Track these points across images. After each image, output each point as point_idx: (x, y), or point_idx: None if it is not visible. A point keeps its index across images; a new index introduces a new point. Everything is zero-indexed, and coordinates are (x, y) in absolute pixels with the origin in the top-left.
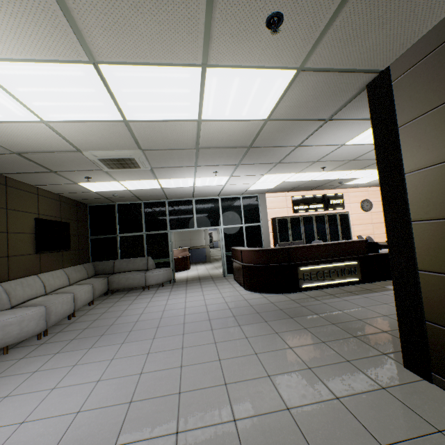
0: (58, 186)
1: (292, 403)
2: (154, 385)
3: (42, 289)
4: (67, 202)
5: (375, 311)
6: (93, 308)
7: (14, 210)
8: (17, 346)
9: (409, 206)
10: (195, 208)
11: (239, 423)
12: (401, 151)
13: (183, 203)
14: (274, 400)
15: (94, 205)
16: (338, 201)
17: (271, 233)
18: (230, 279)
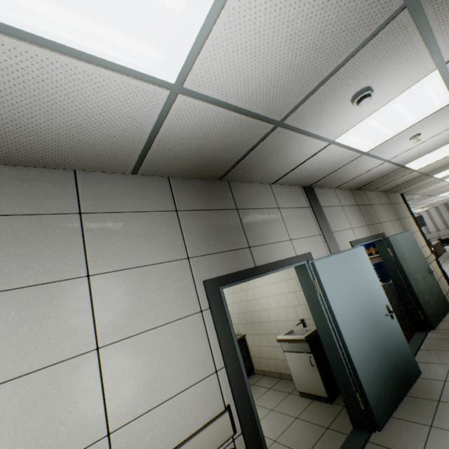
0: None
1: None
2: None
3: None
4: None
5: None
6: None
7: None
8: None
9: None
10: None
11: None
12: None
13: None
14: None
15: None
16: None
17: None
18: None
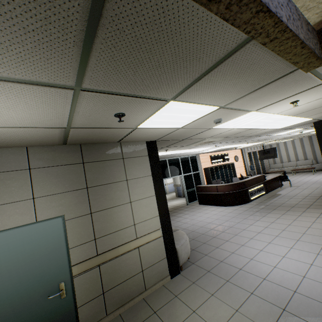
0: None
1: None
2: (291, 235)
3: None
4: None
5: (294, 201)
6: None
7: None
8: None
9: None
10: (168, 164)
11: None
12: None
13: (162, 162)
14: None
15: None
16: (227, 157)
17: (204, 176)
18: (196, 205)
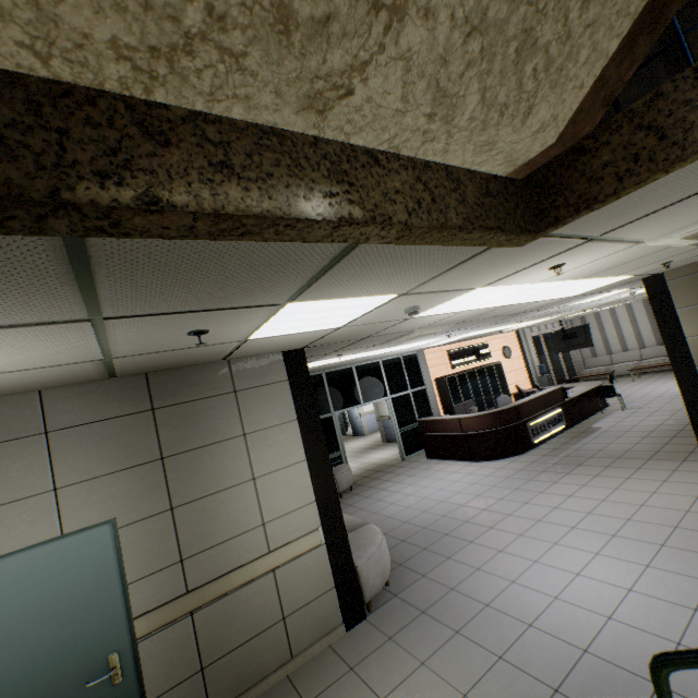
0: None
1: (694, 494)
2: (602, 525)
3: None
4: None
5: (625, 443)
6: None
7: None
8: None
9: (692, 357)
10: (357, 377)
11: (692, 510)
12: (680, 324)
13: (343, 373)
14: (684, 497)
15: None
16: (486, 351)
17: (437, 397)
18: (420, 460)
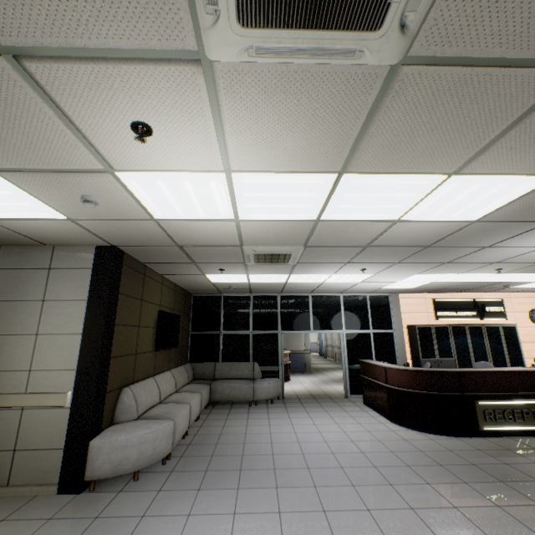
0: (182, 276)
1: None
2: None
3: (157, 395)
4: (179, 292)
5: None
6: (202, 425)
7: (146, 301)
8: (142, 470)
9: None
10: (312, 305)
11: None
12: None
13: (298, 299)
14: None
15: (199, 295)
16: (497, 309)
17: (407, 345)
18: (357, 402)
